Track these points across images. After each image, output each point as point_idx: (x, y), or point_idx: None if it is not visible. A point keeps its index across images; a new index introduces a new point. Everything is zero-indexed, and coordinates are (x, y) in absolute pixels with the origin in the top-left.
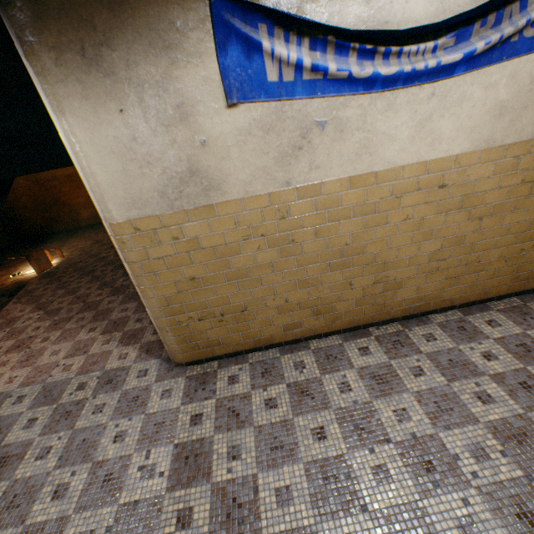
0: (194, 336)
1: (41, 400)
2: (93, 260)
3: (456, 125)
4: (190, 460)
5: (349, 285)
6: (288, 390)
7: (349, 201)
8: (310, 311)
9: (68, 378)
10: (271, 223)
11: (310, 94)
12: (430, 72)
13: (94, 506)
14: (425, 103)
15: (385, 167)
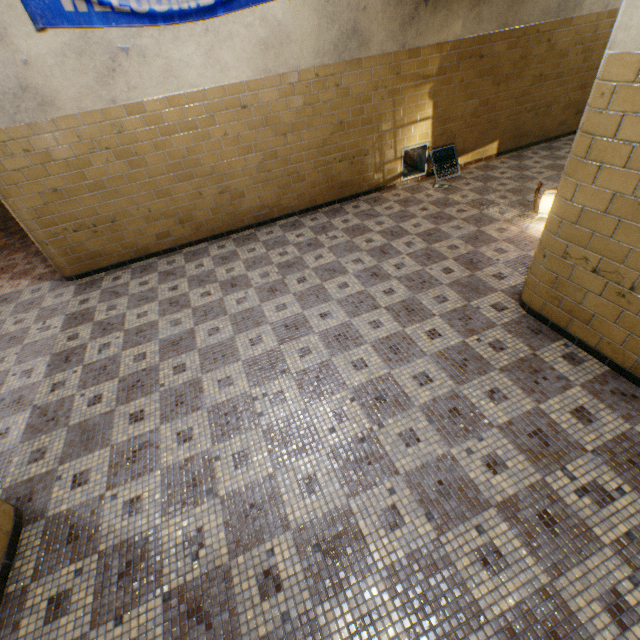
0: (76, 248)
1: None
2: None
3: (236, 56)
4: (79, 318)
5: (200, 196)
6: (159, 276)
7: (173, 119)
8: (175, 221)
9: None
10: (112, 137)
11: (107, 25)
12: (197, 12)
13: (4, 350)
14: (204, 37)
15: (192, 89)
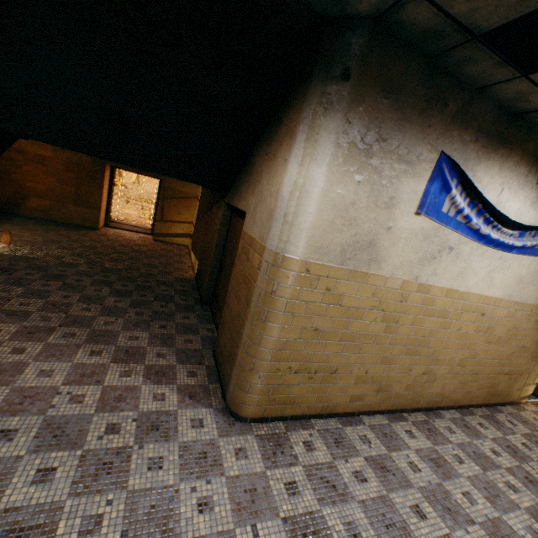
0: (279, 389)
1: (49, 441)
2: (55, 262)
3: (502, 280)
4: None
5: (408, 370)
6: (368, 464)
7: (439, 304)
8: (375, 386)
9: (83, 413)
10: (392, 302)
11: (455, 229)
12: (506, 246)
13: None
14: (495, 260)
15: (465, 290)
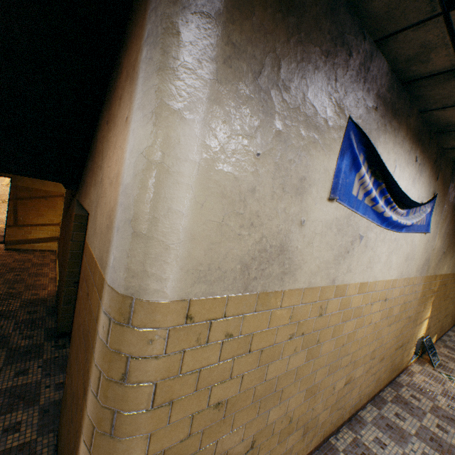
0: None
1: None
2: None
3: (396, 260)
4: None
5: (332, 389)
6: None
7: (354, 303)
8: (302, 430)
9: None
10: (312, 319)
11: (363, 214)
12: (401, 226)
13: None
14: (392, 242)
15: (372, 279)
